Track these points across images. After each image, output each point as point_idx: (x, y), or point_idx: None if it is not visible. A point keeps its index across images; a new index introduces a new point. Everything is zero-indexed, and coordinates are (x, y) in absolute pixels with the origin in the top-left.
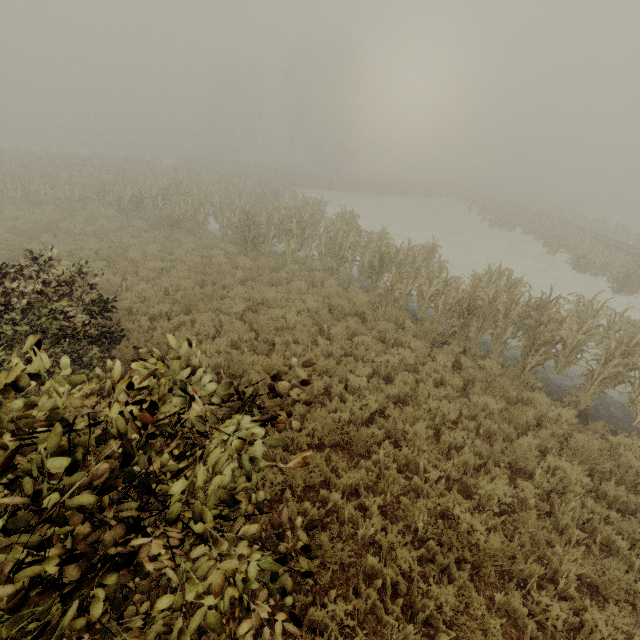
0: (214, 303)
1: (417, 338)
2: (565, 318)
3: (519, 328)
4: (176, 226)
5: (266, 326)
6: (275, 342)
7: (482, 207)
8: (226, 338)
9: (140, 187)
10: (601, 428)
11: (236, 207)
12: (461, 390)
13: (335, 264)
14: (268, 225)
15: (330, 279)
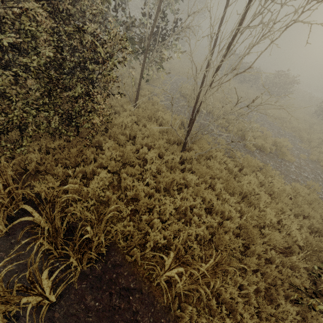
0: None
1: None
2: None
3: None
4: None
5: None
6: None
7: None
8: None
9: None
10: None
11: None
12: None
13: None
14: None
15: None
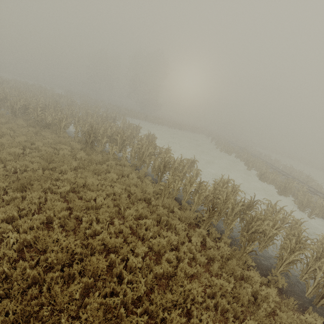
0: (47, 183)
1: (180, 220)
2: (265, 218)
3: (238, 216)
4: (46, 127)
5: (79, 206)
6: (82, 219)
7: (217, 141)
8: (44, 214)
9: (30, 101)
10: (291, 302)
11: (88, 122)
12: (205, 265)
13: (138, 163)
14: (103, 135)
15: (133, 173)
